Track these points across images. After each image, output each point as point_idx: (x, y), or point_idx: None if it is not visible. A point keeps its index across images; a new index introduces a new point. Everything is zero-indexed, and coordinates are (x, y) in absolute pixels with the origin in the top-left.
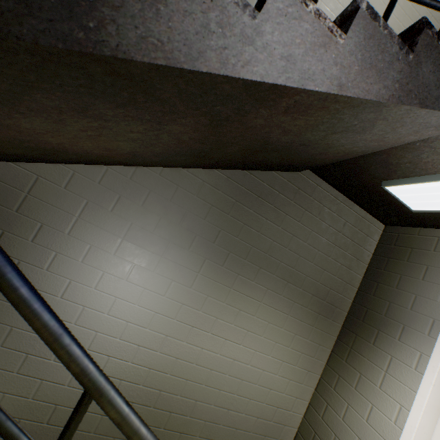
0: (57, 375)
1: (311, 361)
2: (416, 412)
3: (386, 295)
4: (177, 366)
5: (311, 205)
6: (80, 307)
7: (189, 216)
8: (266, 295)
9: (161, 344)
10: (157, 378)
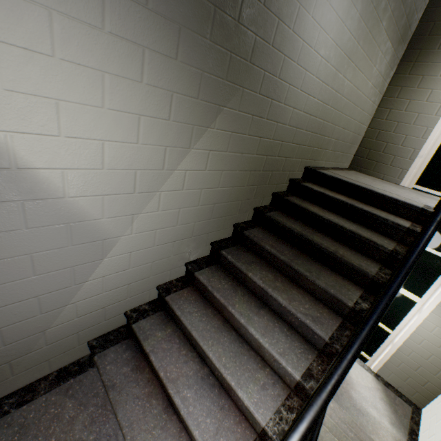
0: (284, 117)
1: (383, 85)
2: None
3: None
4: (334, 99)
5: None
6: (301, 43)
7: None
8: (387, 19)
9: (332, 79)
10: (324, 111)
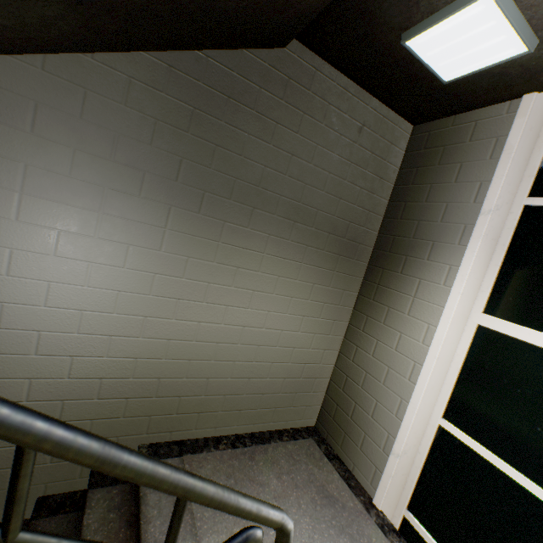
0: (4, 393)
1: (337, 310)
2: (444, 325)
3: (414, 214)
4: (171, 348)
5: (312, 104)
6: None
7: (123, 143)
8: (269, 244)
9: (142, 328)
10: (150, 366)
